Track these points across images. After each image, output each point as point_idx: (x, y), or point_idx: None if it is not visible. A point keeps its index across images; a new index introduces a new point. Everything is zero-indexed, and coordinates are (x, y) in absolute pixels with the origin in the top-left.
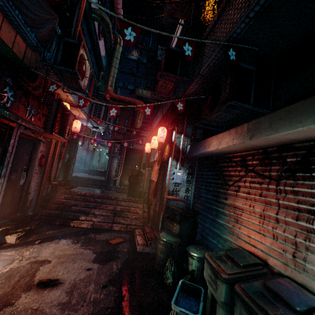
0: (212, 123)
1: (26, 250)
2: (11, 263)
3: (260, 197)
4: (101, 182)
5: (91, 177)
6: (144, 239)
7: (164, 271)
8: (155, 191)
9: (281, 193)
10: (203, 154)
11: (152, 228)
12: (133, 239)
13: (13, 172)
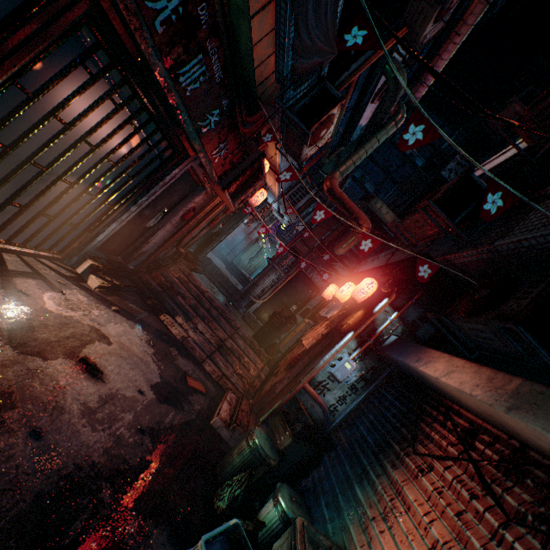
0: (459, 333)
1: (98, 307)
2: (75, 310)
3: (455, 517)
4: (233, 290)
5: (226, 274)
6: (231, 415)
7: (224, 485)
8: (294, 361)
9: (500, 545)
10: (408, 367)
11: (253, 409)
12: (217, 402)
13: (150, 206)
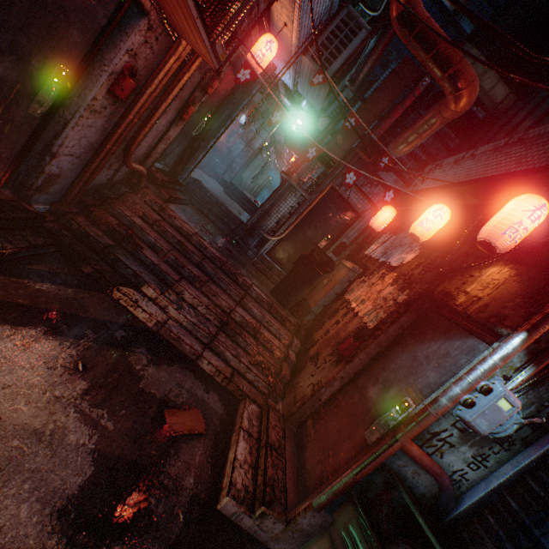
0: None
1: None
2: None
3: None
4: (236, 224)
5: (224, 202)
6: (253, 468)
7: None
8: (349, 350)
9: None
10: None
11: (286, 428)
12: (226, 436)
13: (2, 51)
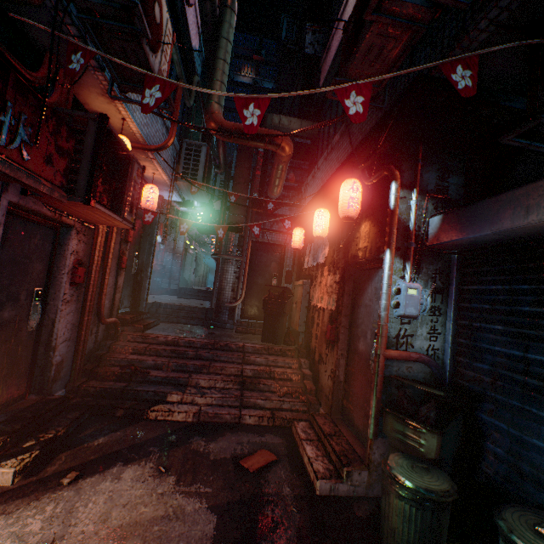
0: None
1: (35, 511)
2: None
3: None
4: (204, 313)
5: (184, 304)
6: (326, 456)
7: None
8: (333, 334)
9: None
10: (509, 232)
11: (334, 419)
12: (295, 453)
13: (4, 303)
